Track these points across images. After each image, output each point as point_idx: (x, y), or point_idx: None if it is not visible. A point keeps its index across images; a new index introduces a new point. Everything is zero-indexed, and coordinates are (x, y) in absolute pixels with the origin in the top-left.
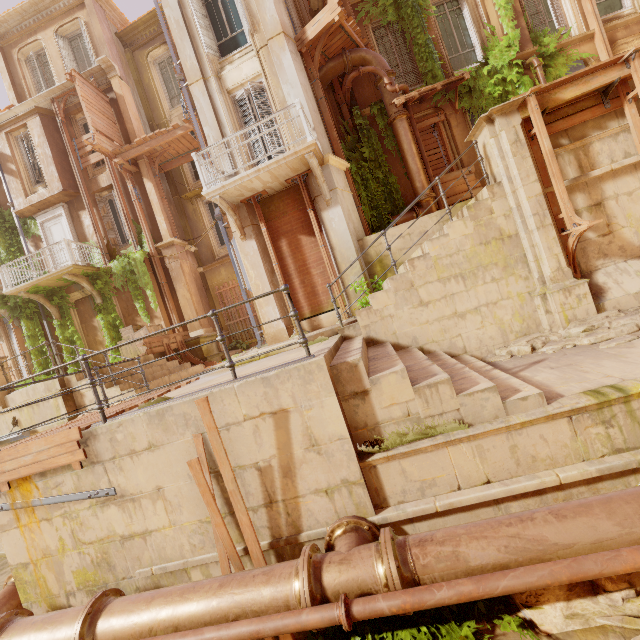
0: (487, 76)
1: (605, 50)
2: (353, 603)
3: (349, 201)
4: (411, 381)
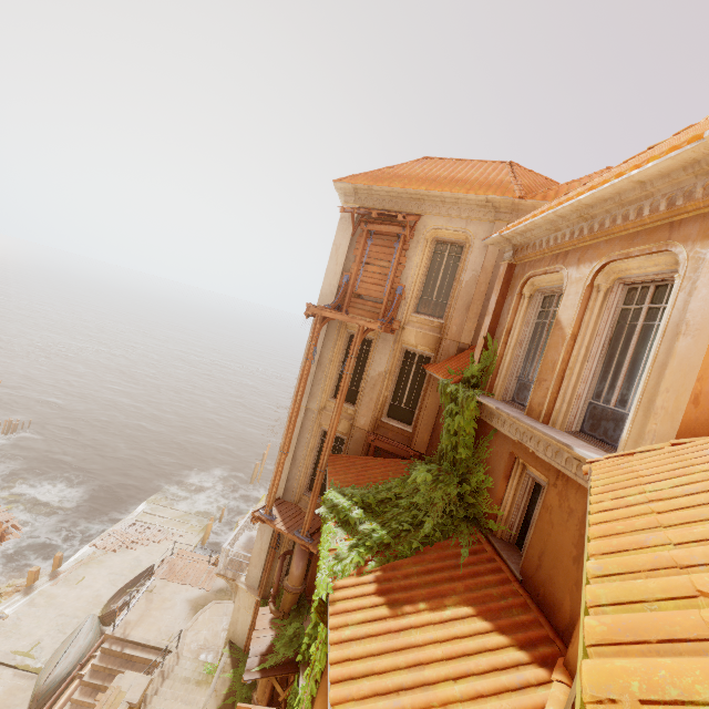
0: None
1: None
2: (80, 665)
3: (244, 616)
4: (96, 670)
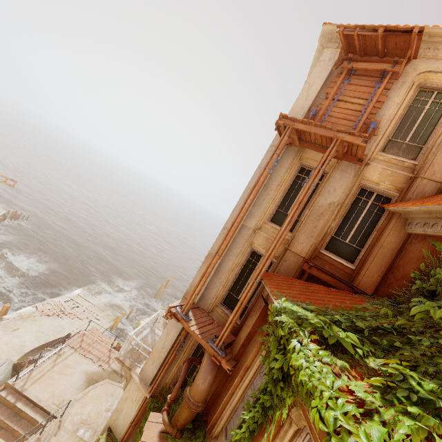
0: None
1: None
2: None
3: (129, 408)
4: None
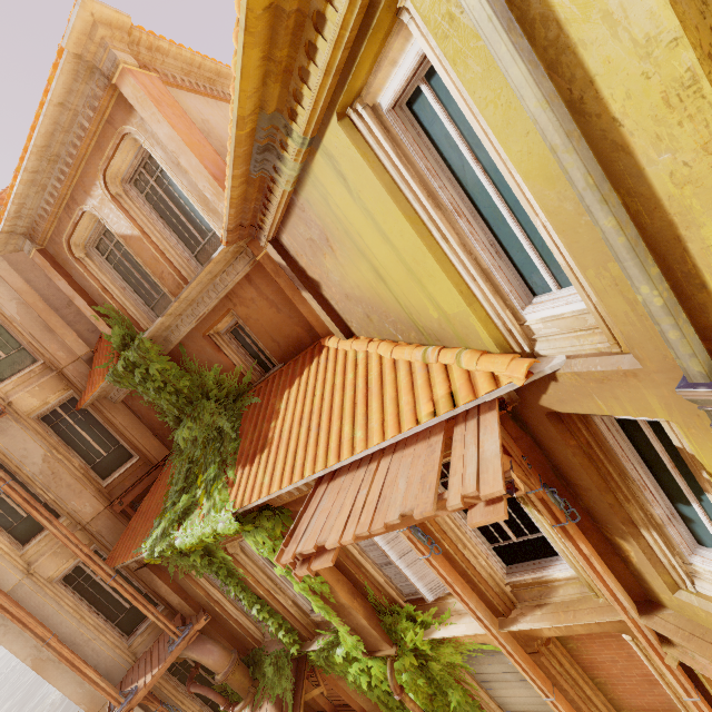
0: (344, 660)
1: (515, 664)
2: None
3: None
4: None
